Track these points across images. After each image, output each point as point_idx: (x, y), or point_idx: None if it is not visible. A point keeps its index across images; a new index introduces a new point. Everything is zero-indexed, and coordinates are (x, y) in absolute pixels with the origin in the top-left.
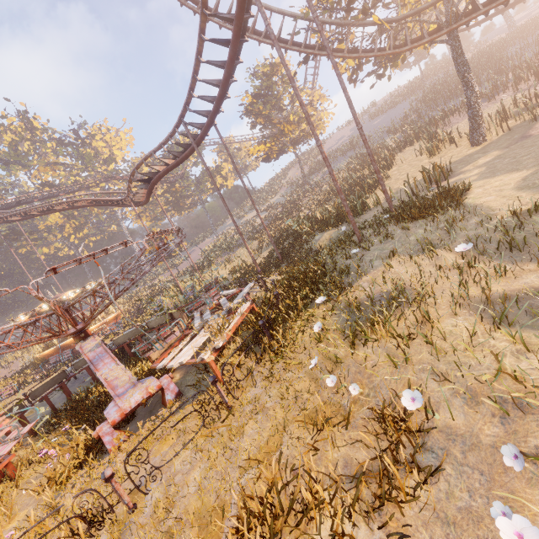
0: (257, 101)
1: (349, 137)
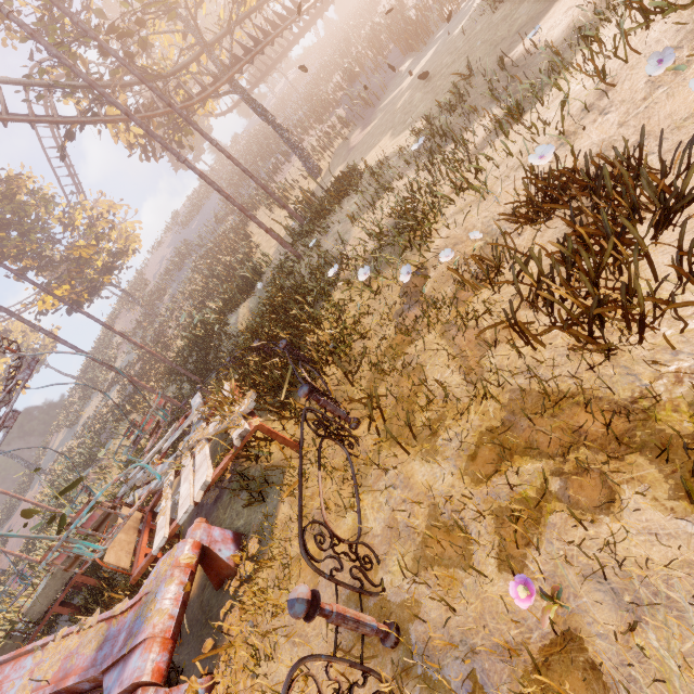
0: (6, 237)
1: (172, 253)
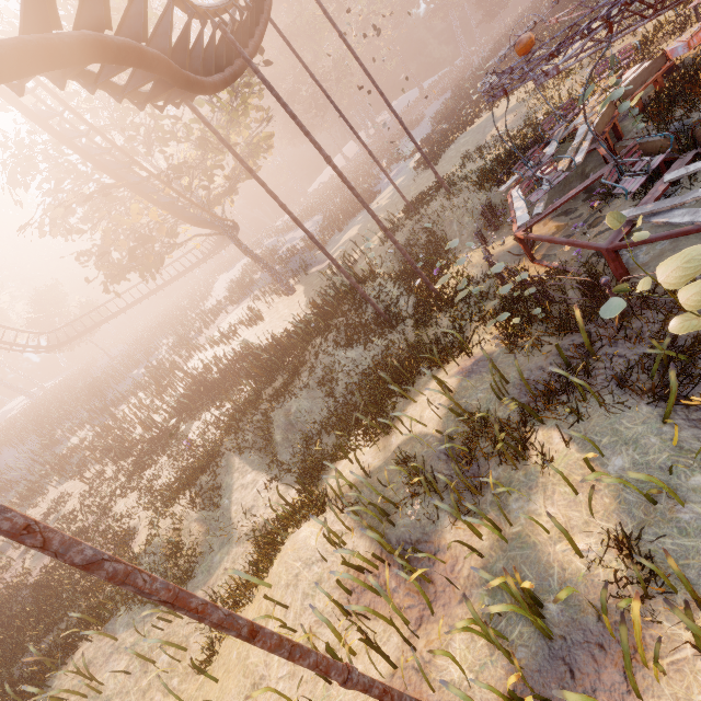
0: None
1: None
